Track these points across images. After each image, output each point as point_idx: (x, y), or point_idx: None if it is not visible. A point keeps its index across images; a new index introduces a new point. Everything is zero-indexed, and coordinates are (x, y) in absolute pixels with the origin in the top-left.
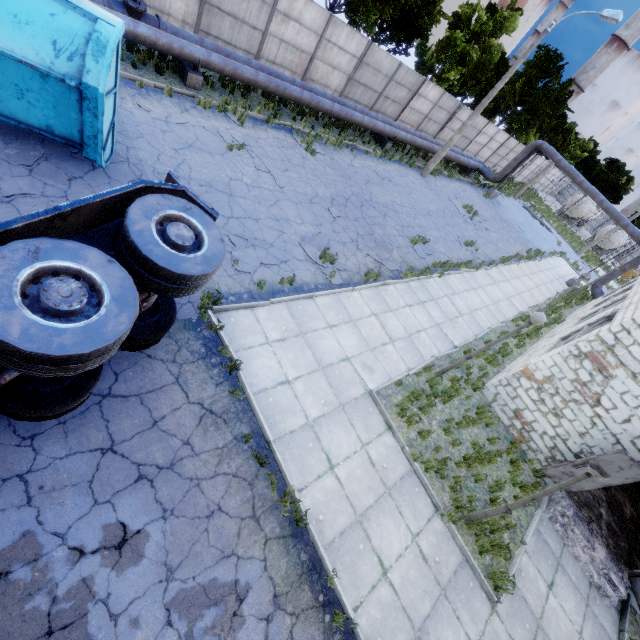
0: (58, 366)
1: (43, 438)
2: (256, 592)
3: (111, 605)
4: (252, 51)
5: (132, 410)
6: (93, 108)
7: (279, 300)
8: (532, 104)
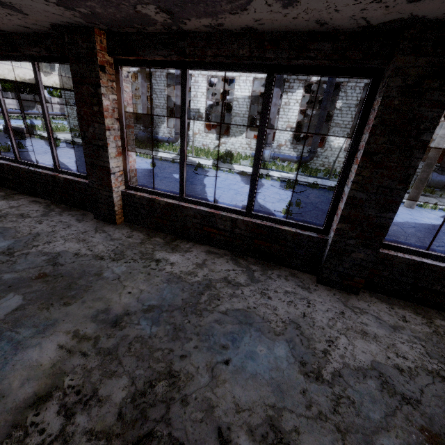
0: None
1: None
2: None
3: None
4: None
5: None
6: None
7: None
8: None
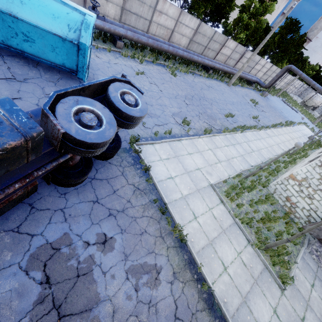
0: (87, 149)
1: (69, 194)
2: (165, 270)
3: (102, 268)
4: (144, 30)
5: (104, 185)
6: (83, 53)
7: (165, 141)
8: (284, 47)
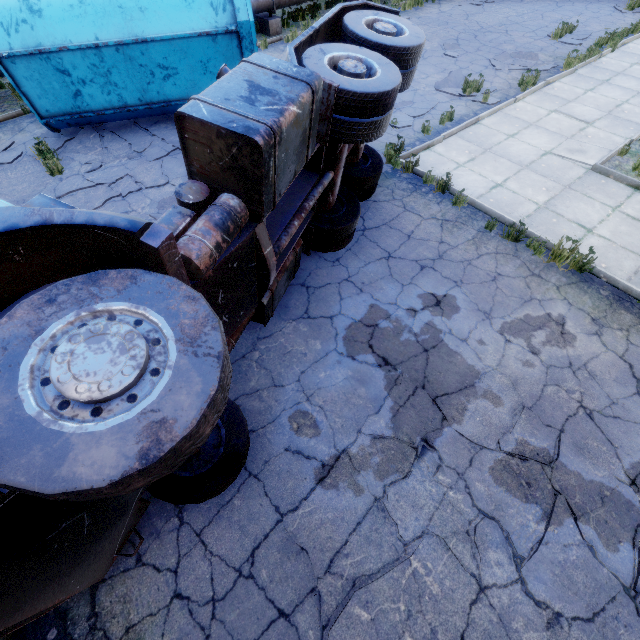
0: (372, 116)
1: (344, 260)
2: (572, 319)
3: (456, 335)
4: None
5: (387, 233)
6: (249, 45)
7: (449, 133)
8: None
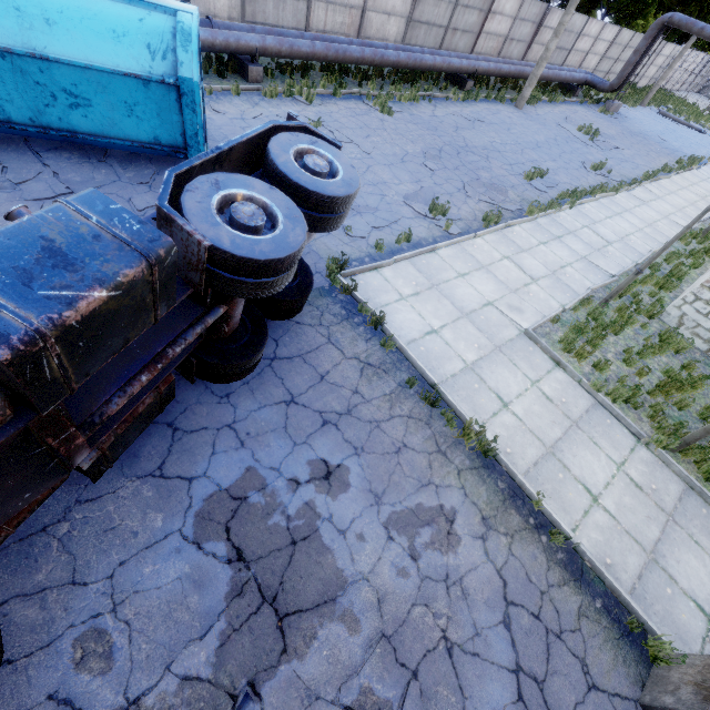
0: (260, 278)
1: (236, 396)
2: (463, 515)
3: (336, 523)
4: (300, 27)
5: (299, 369)
6: (191, 103)
7: (401, 257)
8: None
